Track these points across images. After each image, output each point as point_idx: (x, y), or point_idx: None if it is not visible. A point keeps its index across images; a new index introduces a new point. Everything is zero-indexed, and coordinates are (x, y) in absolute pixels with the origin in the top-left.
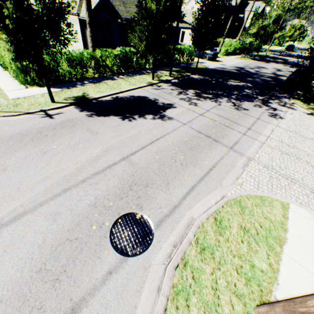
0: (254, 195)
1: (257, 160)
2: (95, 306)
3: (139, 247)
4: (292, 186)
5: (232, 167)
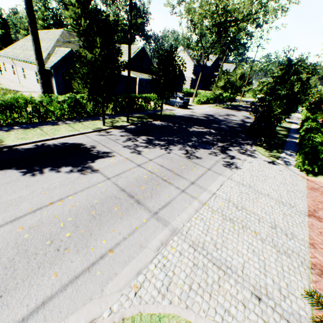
0: (149, 314)
1: (185, 233)
2: None
3: None
4: (224, 283)
5: (142, 248)
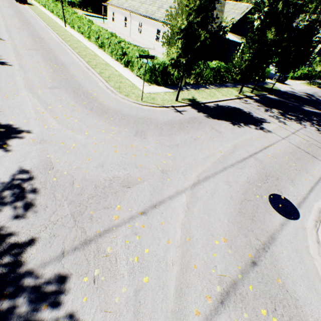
0: None
1: None
2: (283, 239)
3: (293, 216)
4: None
5: None
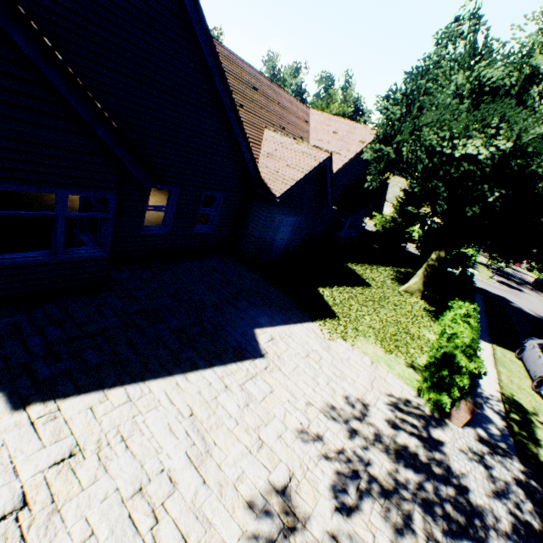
0: None
1: None
2: None
3: None
4: None
5: None
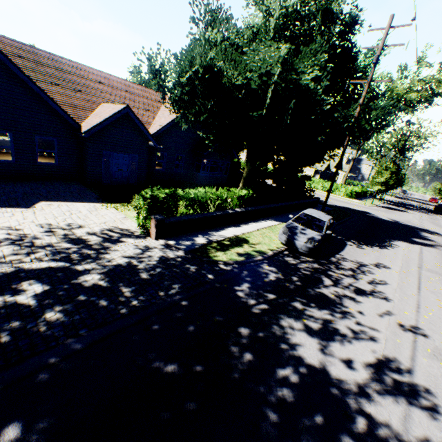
0: None
1: None
2: None
3: None
4: None
5: None
